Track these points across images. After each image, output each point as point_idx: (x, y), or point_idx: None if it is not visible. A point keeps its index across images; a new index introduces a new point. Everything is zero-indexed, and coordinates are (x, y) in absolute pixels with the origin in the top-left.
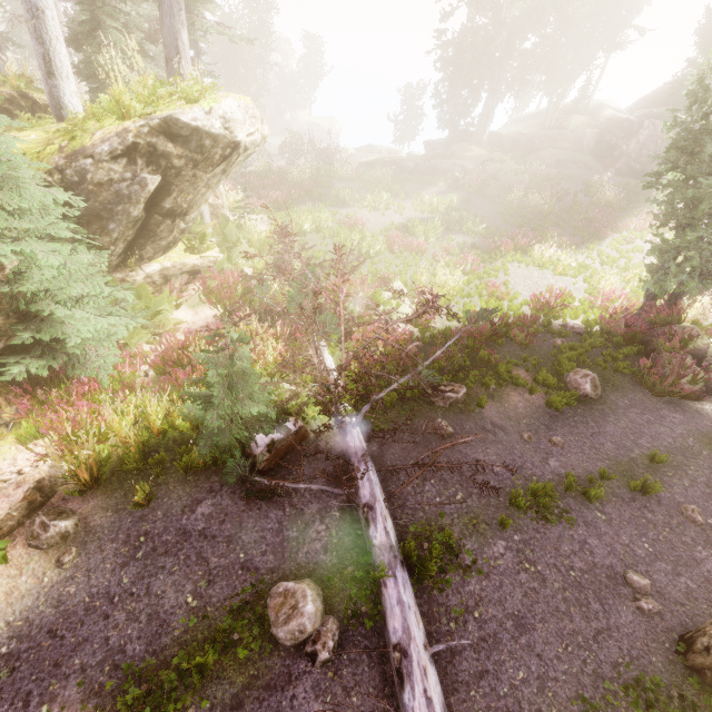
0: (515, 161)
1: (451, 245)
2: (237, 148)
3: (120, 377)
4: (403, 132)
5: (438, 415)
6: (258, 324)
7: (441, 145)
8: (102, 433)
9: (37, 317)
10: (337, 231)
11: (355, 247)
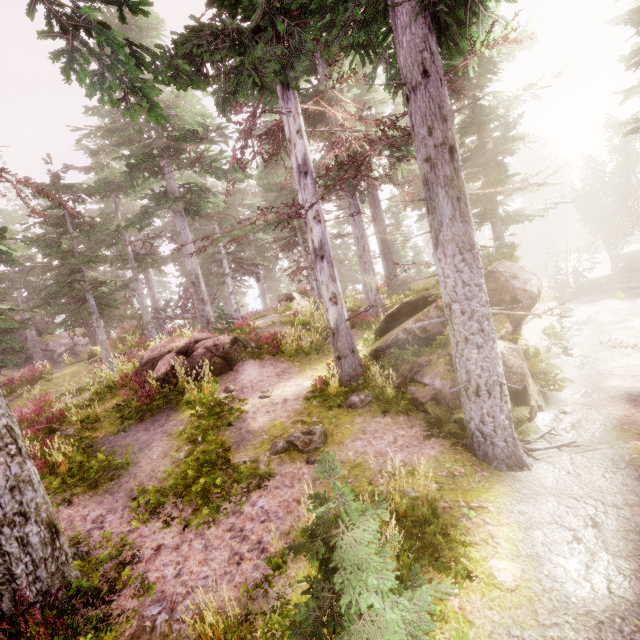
0: None
1: None
2: None
3: None
4: None
5: None
6: None
7: None
8: None
9: None
10: None
11: None
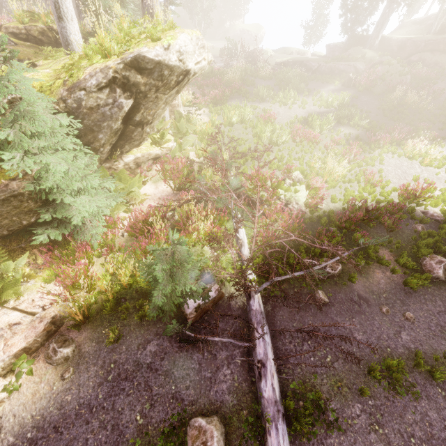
0: (401, 64)
1: (339, 137)
2: (188, 74)
3: (105, 241)
4: (310, 36)
5: (318, 285)
6: (195, 208)
7: (339, 48)
8: (93, 280)
9: (54, 201)
10: (255, 124)
11: (267, 136)
